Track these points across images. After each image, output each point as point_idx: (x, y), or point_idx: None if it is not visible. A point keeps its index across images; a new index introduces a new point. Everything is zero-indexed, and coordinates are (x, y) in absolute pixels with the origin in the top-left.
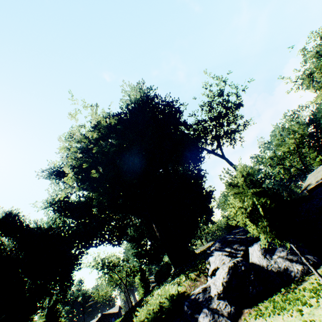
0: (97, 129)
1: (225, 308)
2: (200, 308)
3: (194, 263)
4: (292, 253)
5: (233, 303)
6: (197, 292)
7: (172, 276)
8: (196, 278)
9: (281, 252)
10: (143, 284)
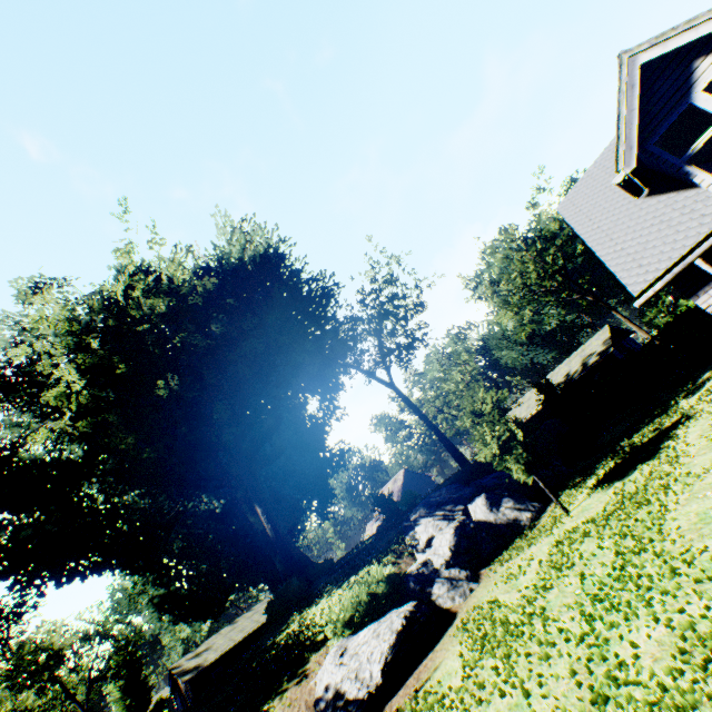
0: (160, 292)
1: (460, 573)
2: (431, 580)
3: (377, 550)
4: (518, 503)
5: (466, 568)
6: (416, 567)
7: (339, 580)
8: (398, 561)
9: (508, 503)
10: (131, 701)
